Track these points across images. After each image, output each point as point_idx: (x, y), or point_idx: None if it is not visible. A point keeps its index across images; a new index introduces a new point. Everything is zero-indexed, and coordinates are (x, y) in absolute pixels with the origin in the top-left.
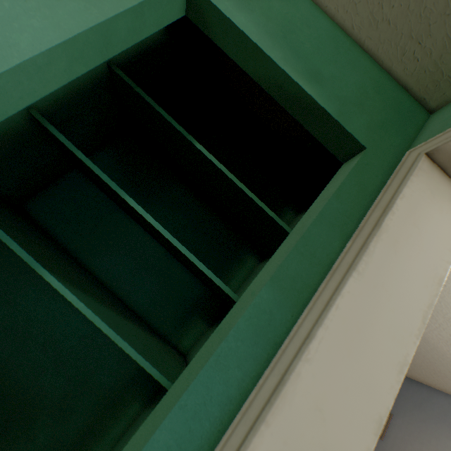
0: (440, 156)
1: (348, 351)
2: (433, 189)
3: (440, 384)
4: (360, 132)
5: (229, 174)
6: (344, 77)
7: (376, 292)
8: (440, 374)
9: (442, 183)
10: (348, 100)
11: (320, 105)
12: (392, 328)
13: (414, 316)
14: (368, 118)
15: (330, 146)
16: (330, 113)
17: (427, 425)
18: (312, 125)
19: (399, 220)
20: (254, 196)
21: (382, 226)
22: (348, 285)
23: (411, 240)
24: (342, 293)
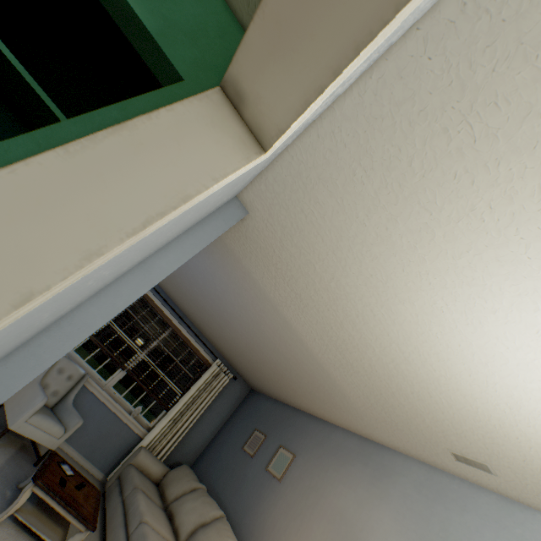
0: (230, 90)
1: (10, 219)
2: (216, 120)
3: (339, 419)
4: (183, 62)
5: (28, 77)
6: (182, 4)
7: (87, 179)
8: (337, 406)
9: (231, 120)
10: (179, 27)
11: (137, 13)
12: (95, 217)
13: (134, 216)
14: (200, 55)
15: (161, 78)
16: (148, 27)
17: (321, 460)
18: (139, 44)
19: (157, 129)
20: (63, 116)
21: (129, 124)
22: (44, 158)
23: (165, 151)
24: (30, 162)
